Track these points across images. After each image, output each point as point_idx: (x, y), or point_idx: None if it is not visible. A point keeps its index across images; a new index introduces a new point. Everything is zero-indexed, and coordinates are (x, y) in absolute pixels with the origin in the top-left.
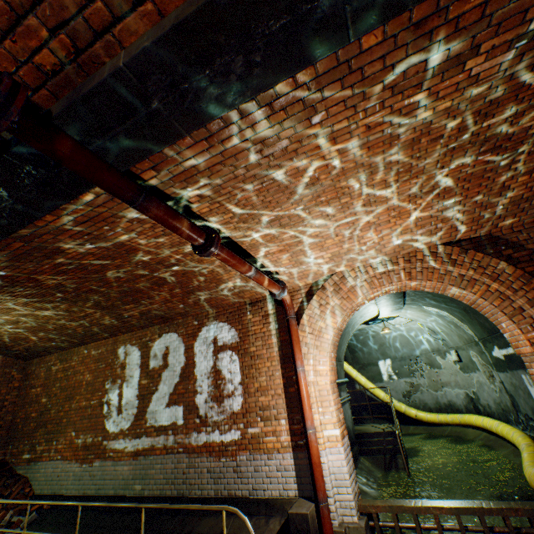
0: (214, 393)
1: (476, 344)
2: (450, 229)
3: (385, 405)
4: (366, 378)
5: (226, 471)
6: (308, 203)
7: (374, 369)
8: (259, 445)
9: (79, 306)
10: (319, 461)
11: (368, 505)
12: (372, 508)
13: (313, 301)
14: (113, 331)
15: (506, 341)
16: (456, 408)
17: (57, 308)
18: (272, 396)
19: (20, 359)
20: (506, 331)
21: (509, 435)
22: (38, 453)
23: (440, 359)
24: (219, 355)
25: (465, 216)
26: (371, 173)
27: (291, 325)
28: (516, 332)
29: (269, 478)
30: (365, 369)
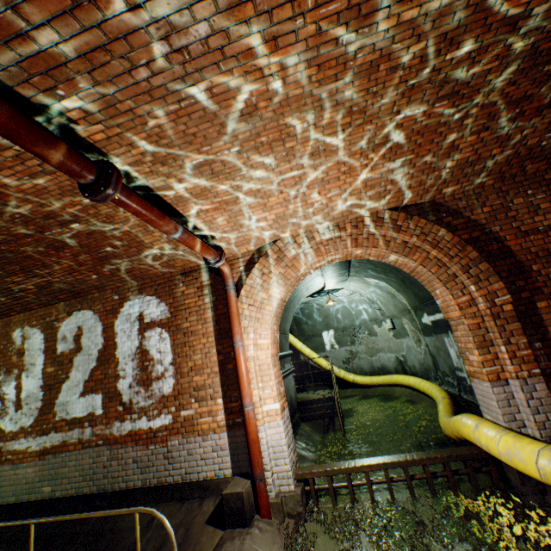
0: (140, 376)
1: (409, 312)
2: (398, 192)
3: (326, 372)
4: (311, 349)
5: (156, 459)
6: (245, 143)
7: (318, 340)
8: (193, 427)
9: None
10: (257, 438)
11: (305, 472)
12: (309, 474)
13: (255, 270)
14: (2, 311)
15: (434, 308)
16: (388, 370)
17: None
18: (208, 375)
19: None
20: (439, 298)
21: (429, 391)
22: None
23: (377, 327)
24: (146, 333)
25: (414, 178)
26: (321, 109)
27: (230, 297)
28: (449, 298)
29: (204, 460)
30: (310, 340)
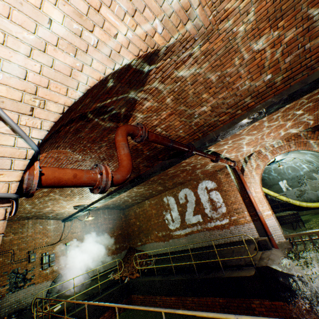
0: (212, 207)
1: None
2: (304, 125)
3: (286, 203)
4: (273, 192)
5: (226, 234)
6: (244, 135)
7: (276, 186)
8: (237, 222)
9: (152, 185)
10: (265, 223)
11: (288, 235)
12: (290, 236)
13: (247, 165)
14: (159, 192)
15: None
16: None
17: (145, 188)
18: (238, 204)
19: (121, 210)
20: None
21: None
22: (144, 241)
23: (315, 174)
24: (210, 193)
25: (310, 120)
26: (268, 122)
27: (240, 176)
28: None
29: (245, 233)
30: (272, 187)
